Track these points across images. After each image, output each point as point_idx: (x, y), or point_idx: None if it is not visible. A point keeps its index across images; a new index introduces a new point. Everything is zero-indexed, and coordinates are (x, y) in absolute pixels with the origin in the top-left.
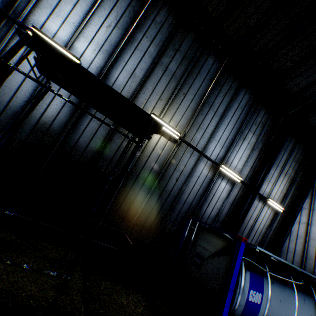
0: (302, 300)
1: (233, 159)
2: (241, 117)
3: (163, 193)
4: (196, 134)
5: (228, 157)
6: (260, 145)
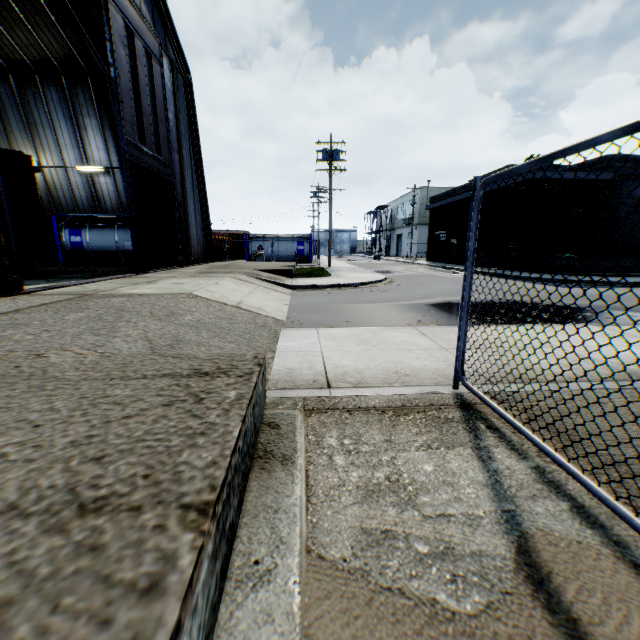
0: (125, 232)
1: (93, 154)
2: (67, 113)
3: (66, 211)
4: (47, 155)
5: (87, 155)
6: (107, 123)
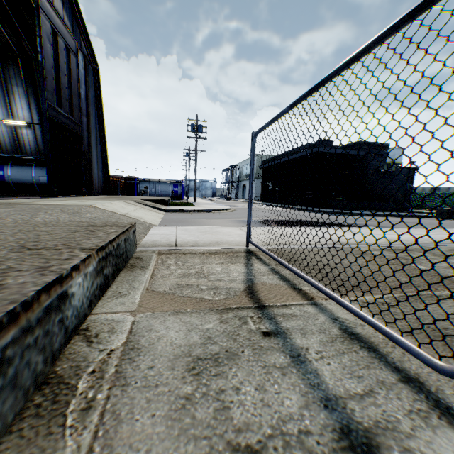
0: (41, 170)
1: (19, 112)
2: None
3: None
4: None
5: (13, 113)
6: (32, 91)
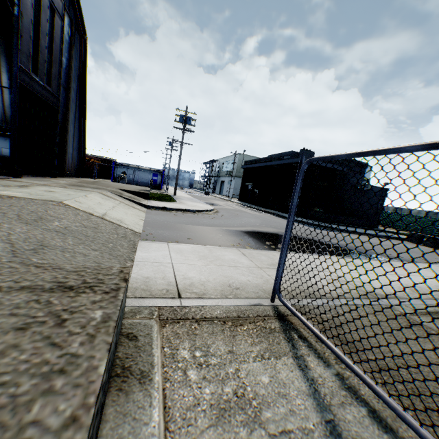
0: (5, 140)
1: None
2: None
3: None
4: None
5: None
6: (4, 50)
